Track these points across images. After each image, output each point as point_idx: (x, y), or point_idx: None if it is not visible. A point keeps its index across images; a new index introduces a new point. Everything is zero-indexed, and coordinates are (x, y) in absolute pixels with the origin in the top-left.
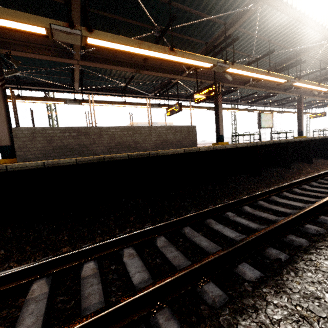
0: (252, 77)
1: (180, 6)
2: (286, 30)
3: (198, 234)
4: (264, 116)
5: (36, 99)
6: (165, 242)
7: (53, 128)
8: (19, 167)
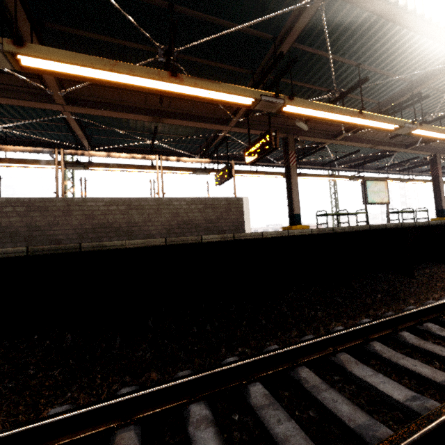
0: (334, 120)
1: (191, 13)
2: (384, 46)
3: None
4: (373, 185)
5: (21, 162)
6: None
7: None
8: None
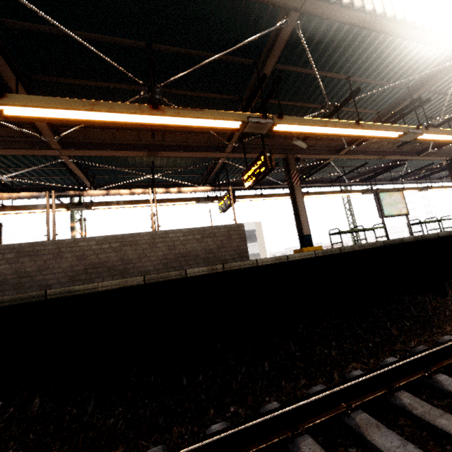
0: (331, 134)
1: (170, 49)
2: (372, 56)
3: None
4: (387, 197)
5: (25, 208)
6: None
7: None
8: None
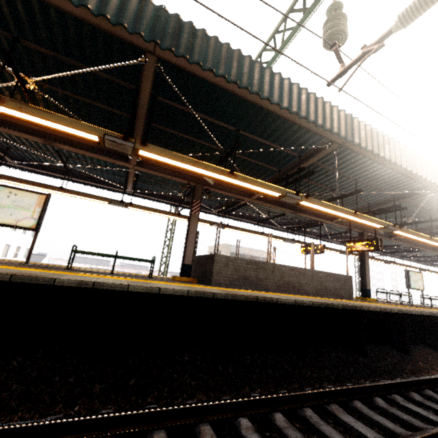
0: (414, 239)
1: (362, 182)
2: None
3: None
4: (413, 275)
5: None
6: (421, 398)
7: (241, 259)
8: (283, 301)
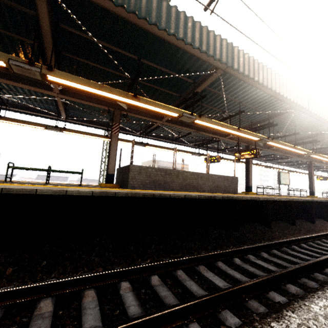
0: (282, 148)
1: (245, 104)
2: (307, 121)
3: (284, 255)
4: (283, 175)
5: None
6: (268, 255)
7: (152, 167)
8: (174, 196)
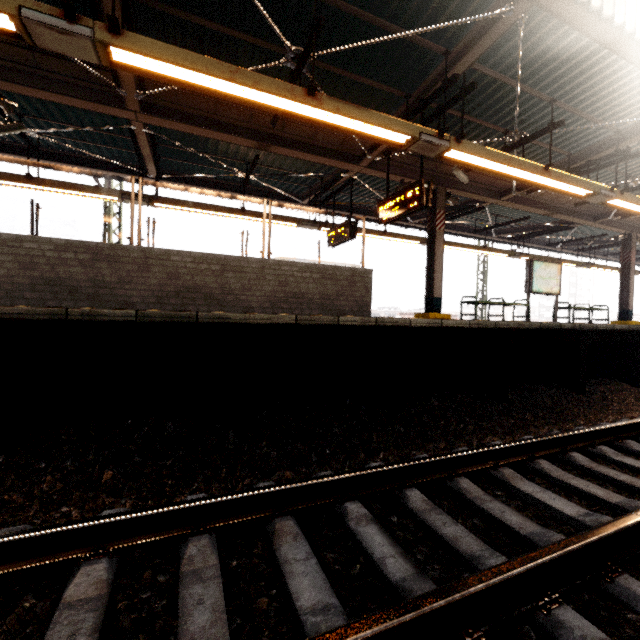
0: (509, 176)
1: (341, 6)
2: (592, 79)
3: (215, 569)
4: (541, 268)
5: (61, 186)
6: (98, 583)
7: (39, 239)
8: None
